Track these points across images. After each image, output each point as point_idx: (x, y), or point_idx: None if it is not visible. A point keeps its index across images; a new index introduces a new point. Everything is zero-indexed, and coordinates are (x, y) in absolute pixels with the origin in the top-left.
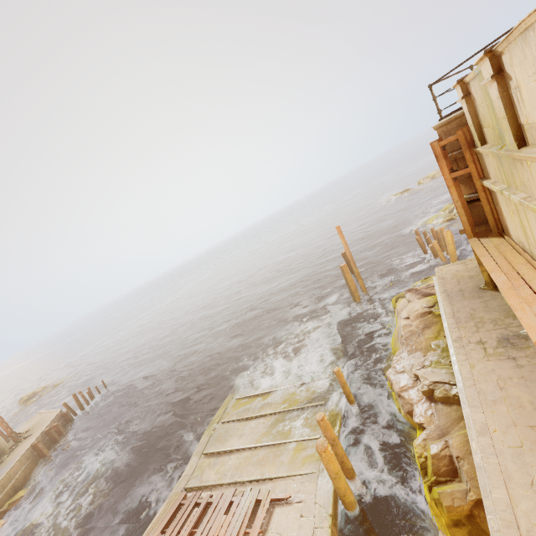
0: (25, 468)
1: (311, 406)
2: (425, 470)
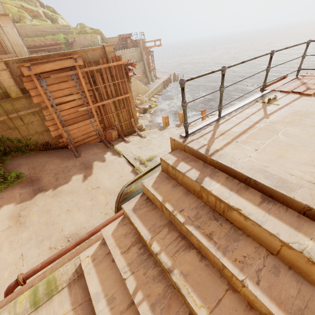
0: (161, 87)
1: None
2: None
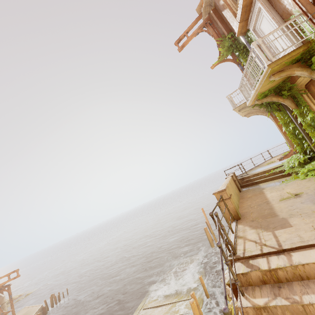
0: None
1: (189, 299)
2: (231, 314)
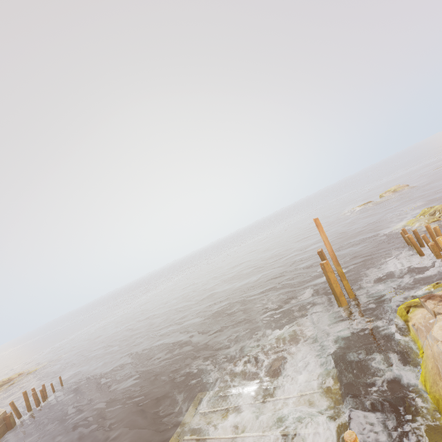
0: None
1: None
2: None
